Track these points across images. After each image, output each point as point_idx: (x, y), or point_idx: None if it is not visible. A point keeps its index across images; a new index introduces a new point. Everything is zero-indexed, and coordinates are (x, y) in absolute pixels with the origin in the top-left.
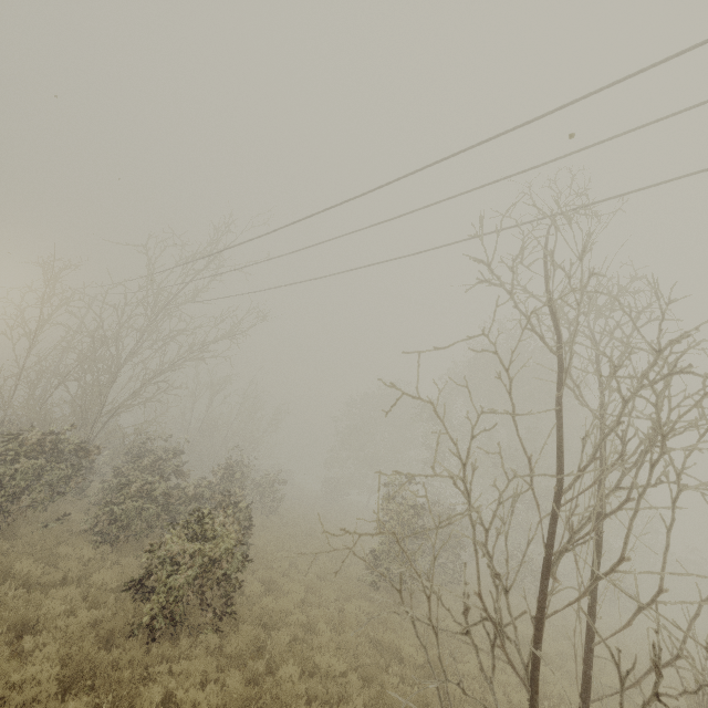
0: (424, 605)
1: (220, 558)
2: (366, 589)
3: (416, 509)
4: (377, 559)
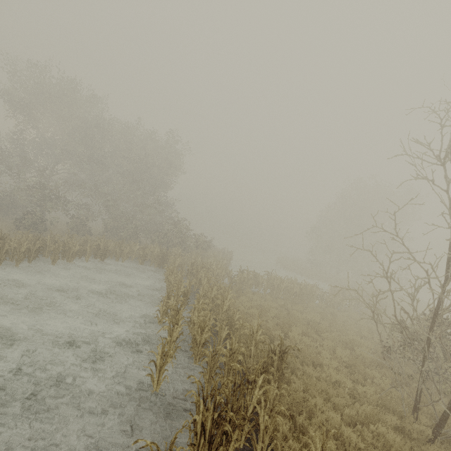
0: None
1: None
2: None
3: None
4: None
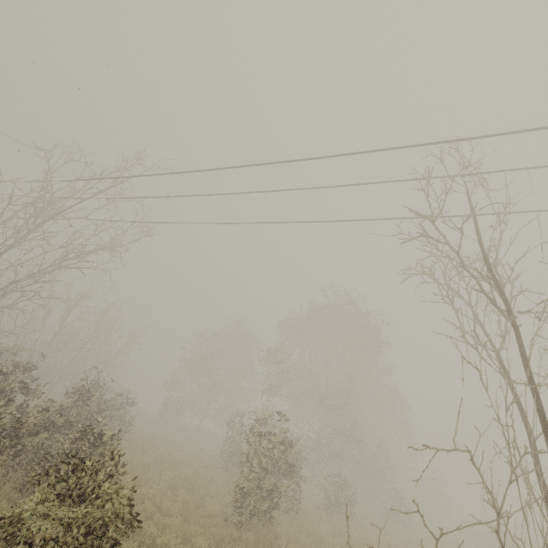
0: (281, 542)
1: (107, 521)
2: (233, 530)
3: (285, 445)
4: (245, 496)
